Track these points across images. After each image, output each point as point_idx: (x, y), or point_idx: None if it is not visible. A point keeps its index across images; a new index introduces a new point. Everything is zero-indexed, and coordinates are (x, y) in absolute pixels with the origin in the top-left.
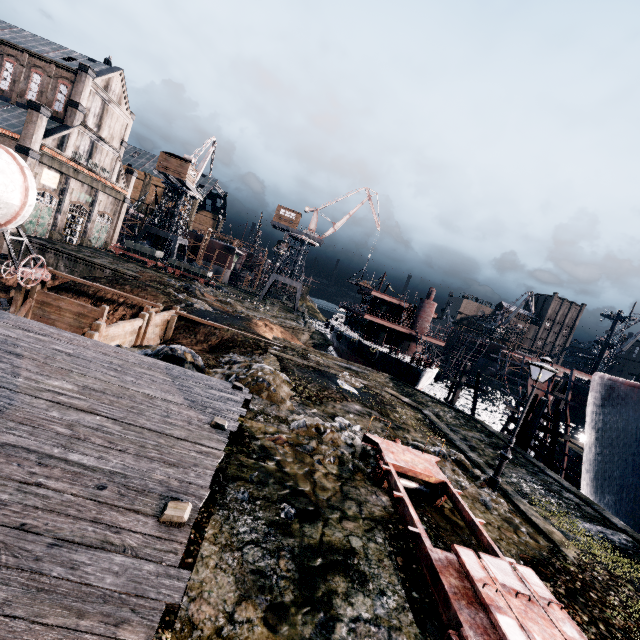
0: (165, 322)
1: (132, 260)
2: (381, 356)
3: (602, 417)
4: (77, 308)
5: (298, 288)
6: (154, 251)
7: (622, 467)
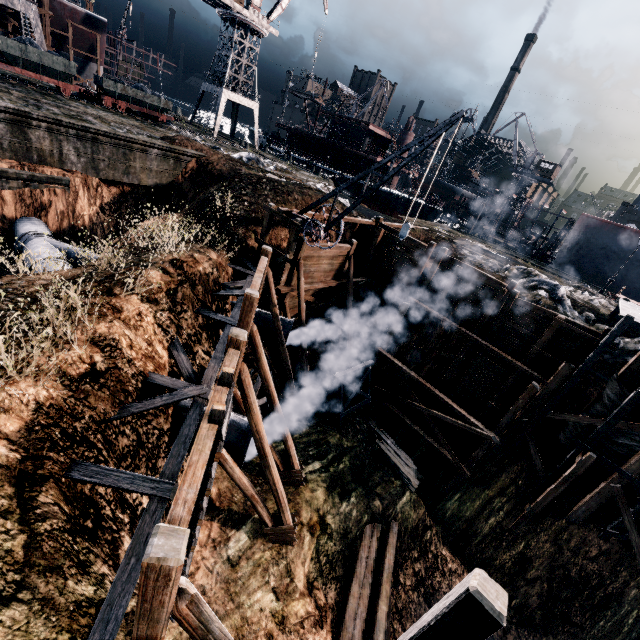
0: (388, 239)
1: (29, 85)
2: (404, 201)
3: (580, 238)
4: (332, 252)
5: (255, 111)
6: (70, 64)
7: (581, 260)
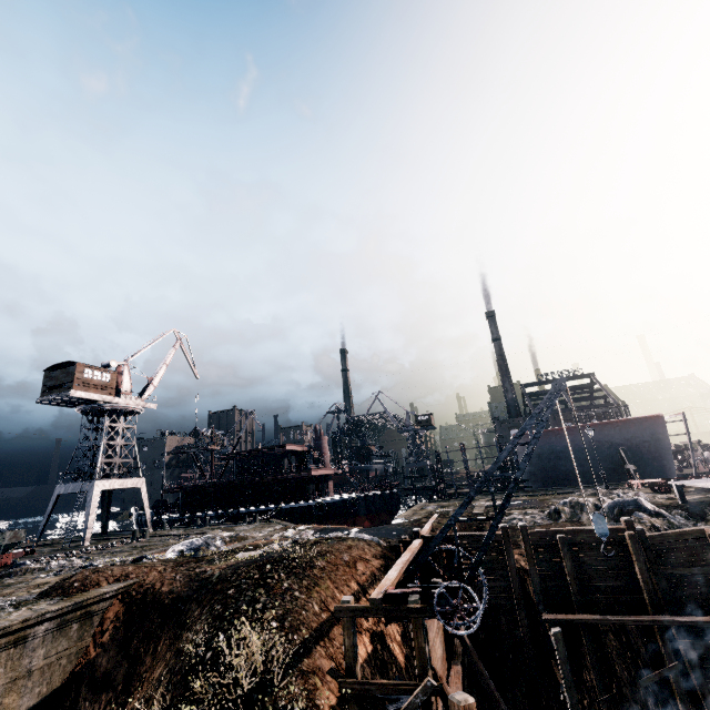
0: (445, 551)
1: None
2: (362, 501)
3: None
4: None
5: (141, 487)
6: None
7: (545, 470)
